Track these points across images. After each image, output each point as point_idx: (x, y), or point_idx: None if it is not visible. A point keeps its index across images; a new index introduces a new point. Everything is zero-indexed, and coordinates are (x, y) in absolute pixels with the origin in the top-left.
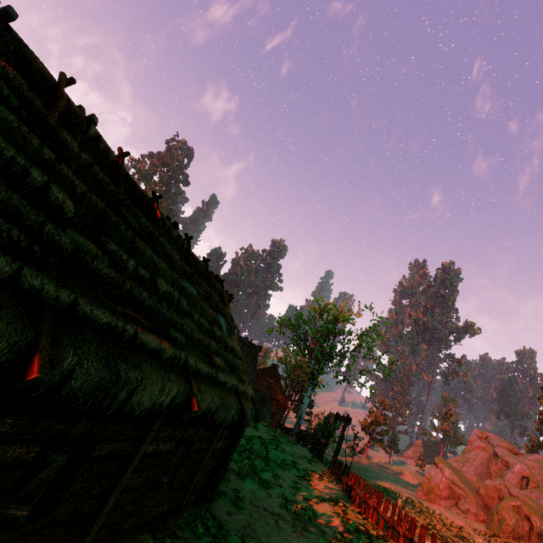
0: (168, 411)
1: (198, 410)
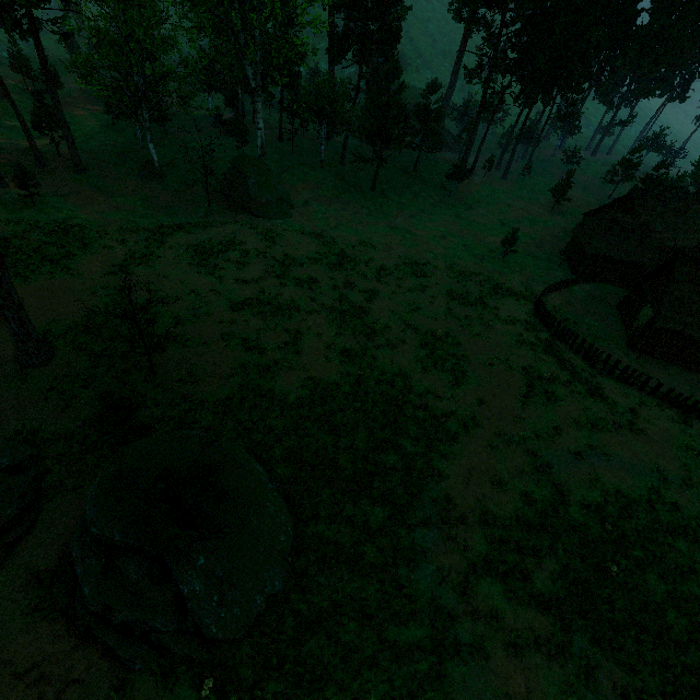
0: None
1: None
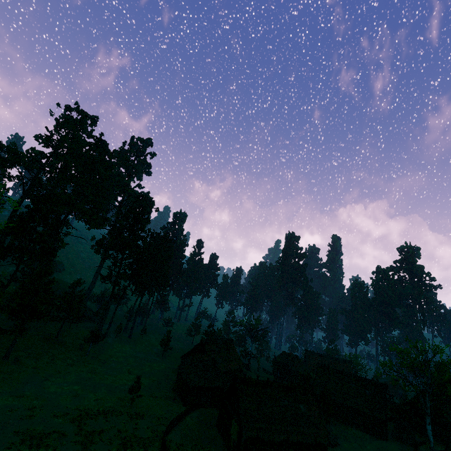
0: (286, 441)
1: (289, 440)
